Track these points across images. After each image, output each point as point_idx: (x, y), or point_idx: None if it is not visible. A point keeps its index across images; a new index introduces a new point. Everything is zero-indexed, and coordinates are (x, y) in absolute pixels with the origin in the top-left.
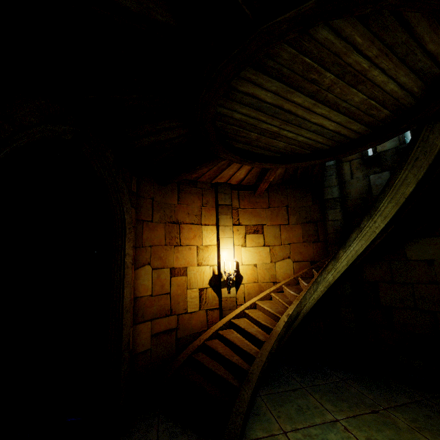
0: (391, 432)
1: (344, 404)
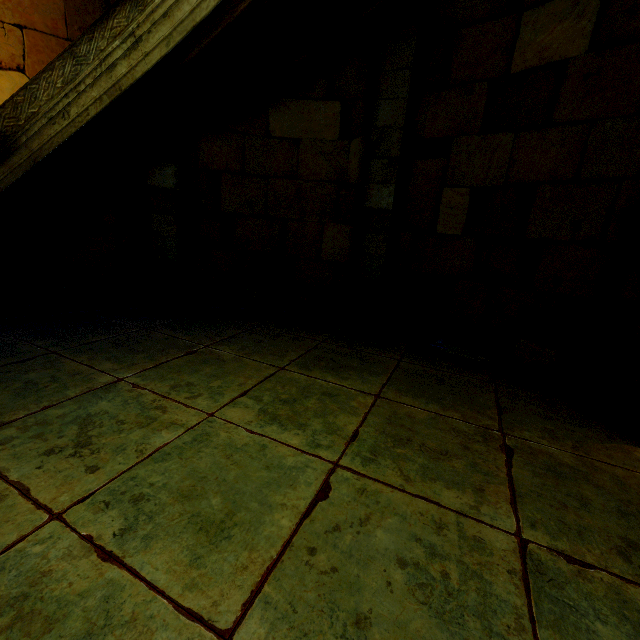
0: (213, 368)
1: (141, 356)
